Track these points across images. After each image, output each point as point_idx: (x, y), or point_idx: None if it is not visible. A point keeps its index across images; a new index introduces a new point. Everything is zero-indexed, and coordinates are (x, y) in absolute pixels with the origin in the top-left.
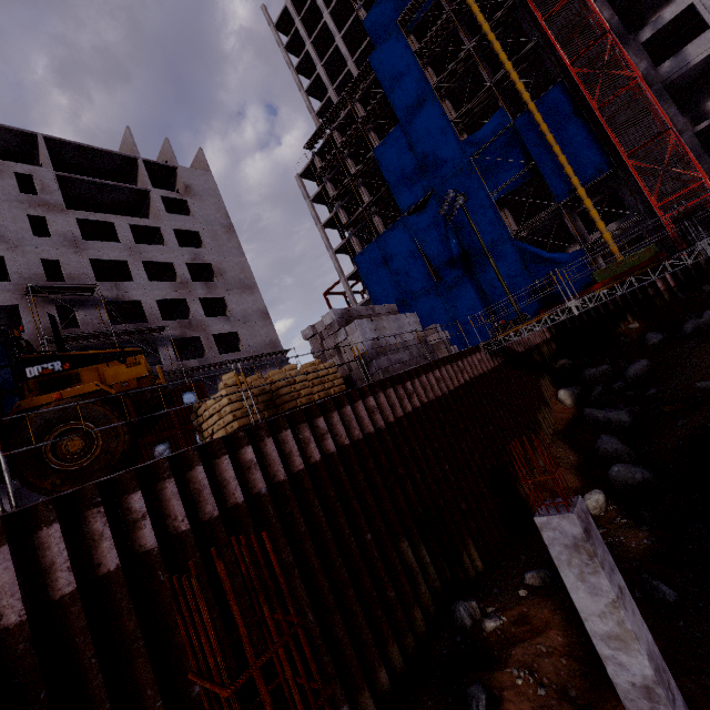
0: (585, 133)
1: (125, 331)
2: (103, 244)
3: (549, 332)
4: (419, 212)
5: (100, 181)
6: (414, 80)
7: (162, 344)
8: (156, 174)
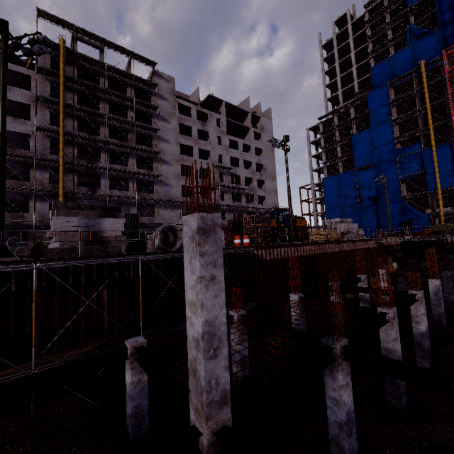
0: (451, 168)
1: (237, 187)
2: (234, 150)
3: (400, 242)
4: (363, 171)
5: (237, 122)
6: (385, 112)
7: (243, 195)
8: (251, 118)
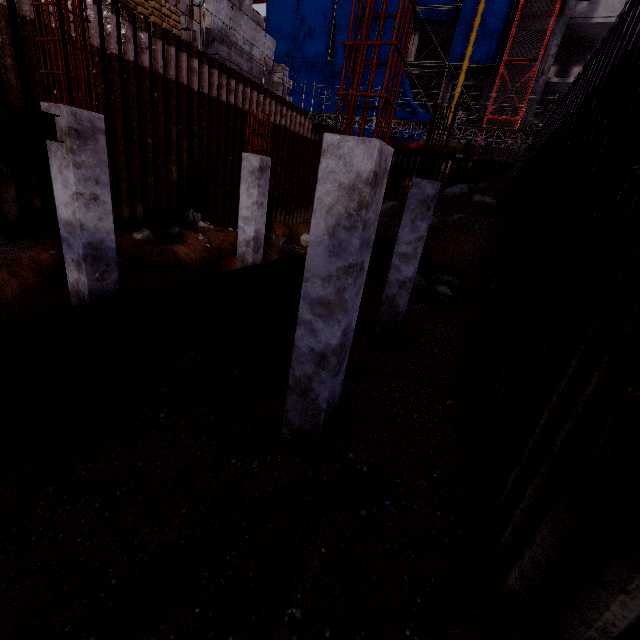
0: (505, 13)
1: None
2: None
3: None
4: None
5: None
6: None
7: None
8: None
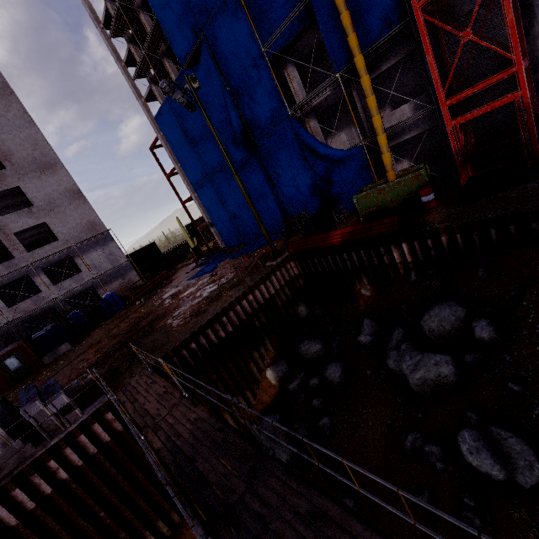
0: None
1: None
2: None
3: (297, 268)
4: (196, 66)
5: None
6: None
7: None
8: None
